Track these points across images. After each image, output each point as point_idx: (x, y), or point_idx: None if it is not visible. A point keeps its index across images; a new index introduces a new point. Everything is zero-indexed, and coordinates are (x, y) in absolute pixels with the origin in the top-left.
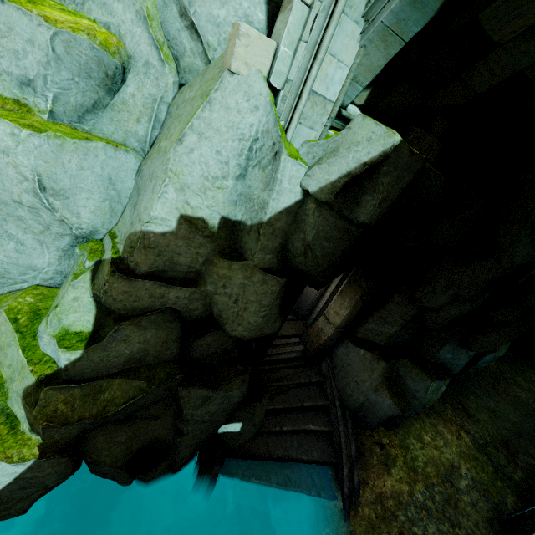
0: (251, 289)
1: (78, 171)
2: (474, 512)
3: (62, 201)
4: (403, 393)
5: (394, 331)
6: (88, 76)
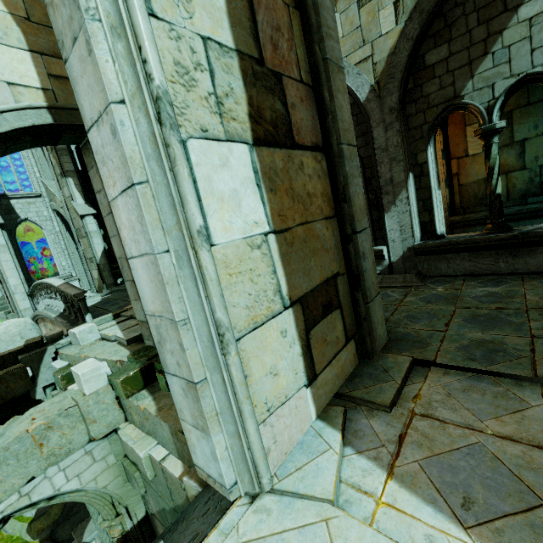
0: None
1: None
2: None
3: None
4: None
5: None
6: None
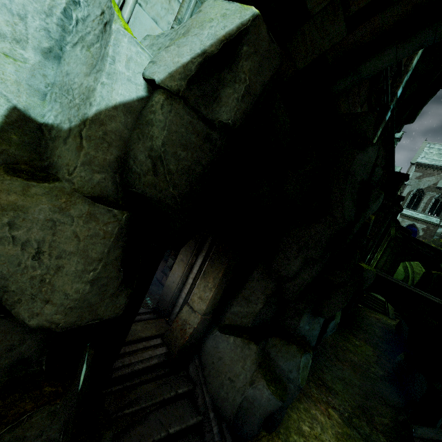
0: (66, 230)
1: None
2: None
3: None
4: (278, 378)
5: (259, 309)
6: None
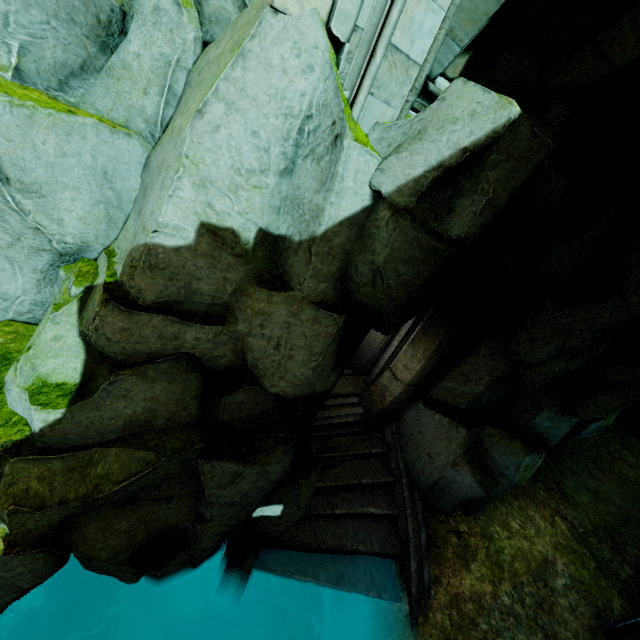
0: (298, 330)
1: (57, 158)
2: (573, 620)
3: (35, 201)
4: (488, 469)
5: (479, 391)
6: (70, 20)
